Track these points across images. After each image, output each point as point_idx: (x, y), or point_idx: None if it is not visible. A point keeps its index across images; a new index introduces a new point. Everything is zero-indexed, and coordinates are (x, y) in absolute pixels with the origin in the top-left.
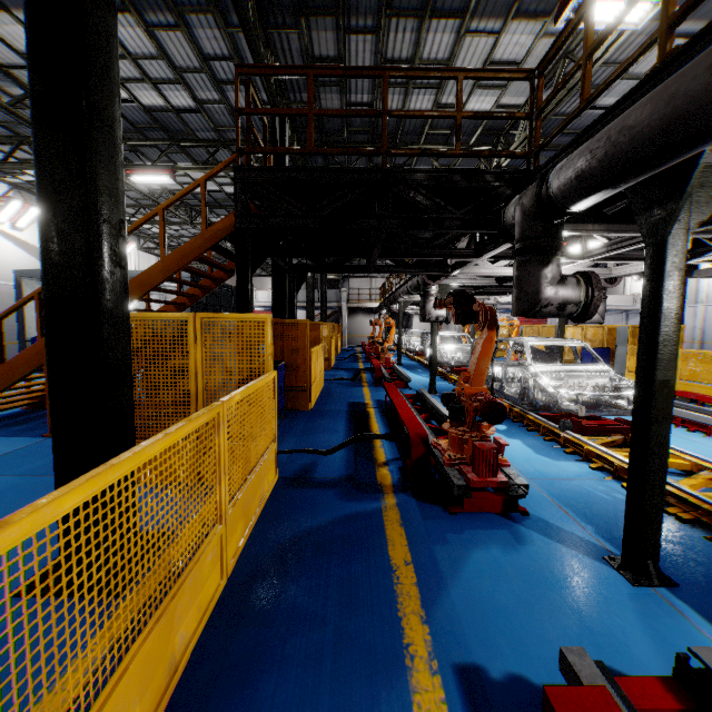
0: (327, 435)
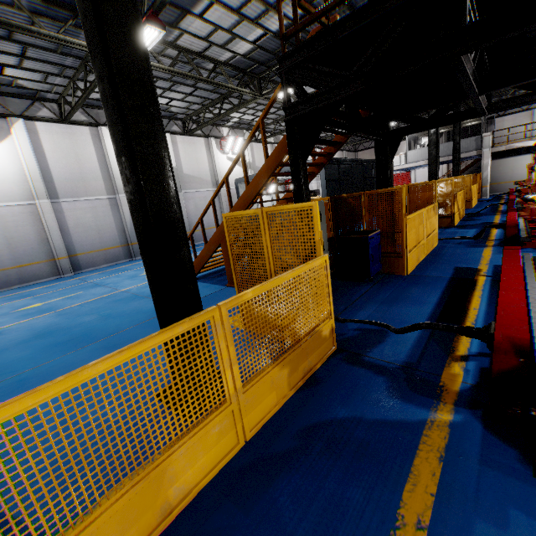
0: (409, 307)
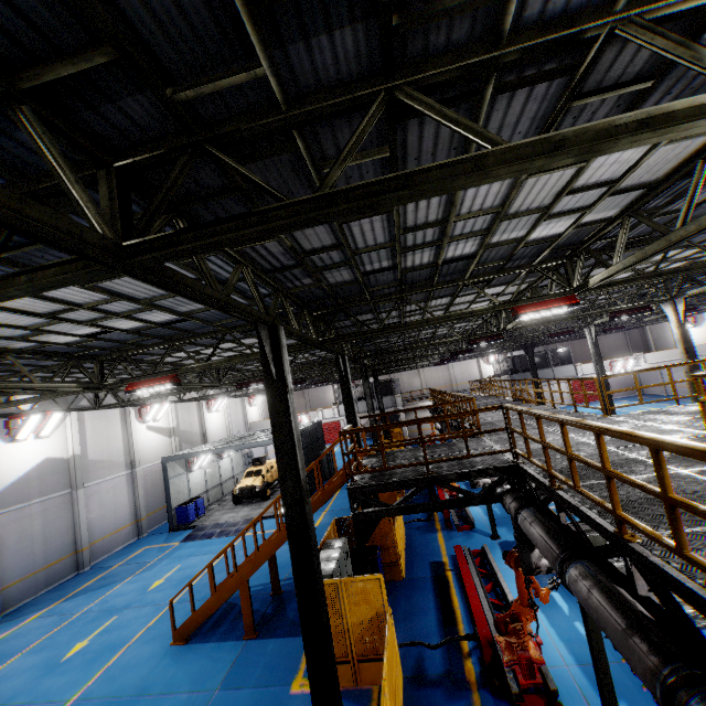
0: (423, 618)
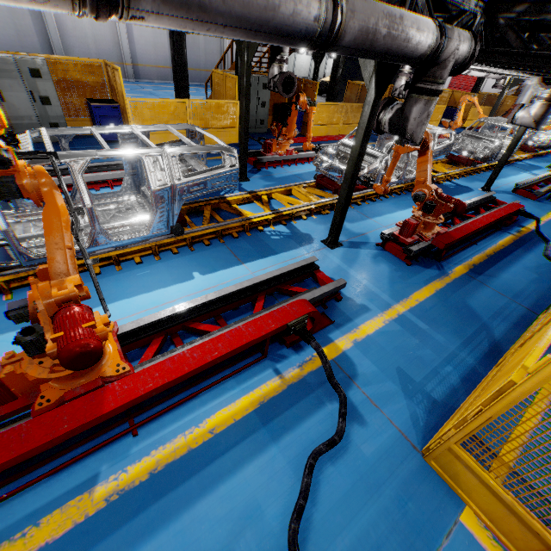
0: None
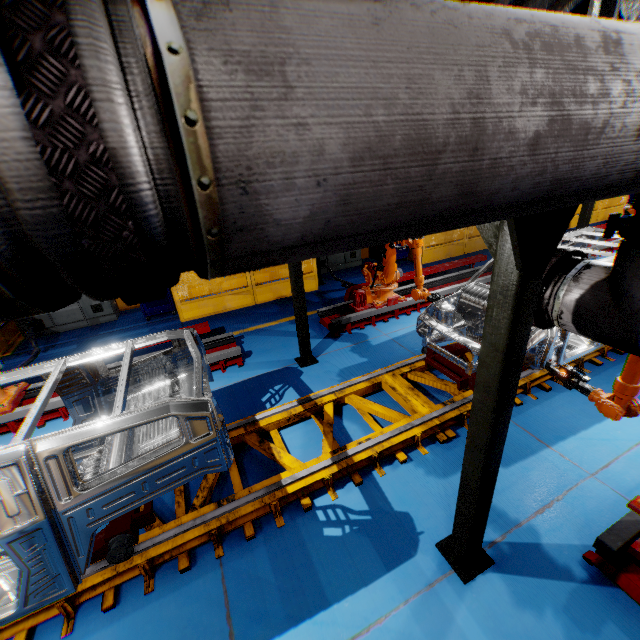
0: None
